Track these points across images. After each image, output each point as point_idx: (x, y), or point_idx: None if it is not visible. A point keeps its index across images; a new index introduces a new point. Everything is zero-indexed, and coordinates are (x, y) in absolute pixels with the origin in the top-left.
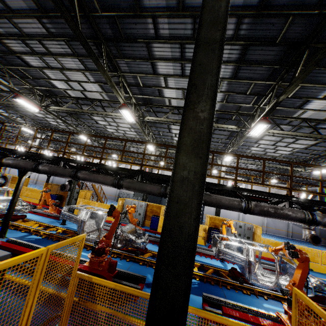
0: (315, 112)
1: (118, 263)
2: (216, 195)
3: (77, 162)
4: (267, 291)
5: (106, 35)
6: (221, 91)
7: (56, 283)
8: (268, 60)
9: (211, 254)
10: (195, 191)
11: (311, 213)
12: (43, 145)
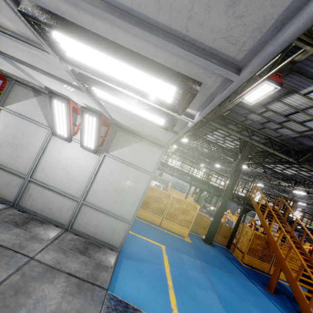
0: None
1: None
2: None
3: (297, 224)
4: None
5: None
6: None
7: None
8: None
9: None
10: None
11: None
12: None
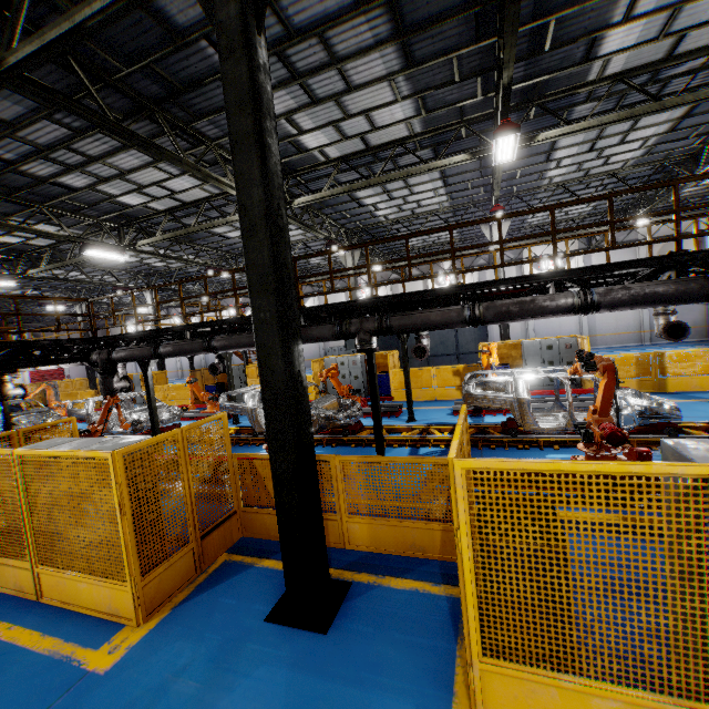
0: (633, 53)
1: (319, 451)
2: (421, 312)
3: (206, 325)
4: (560, 438)
5: (154, 95)
6: (404, 97)
7: (210, 464)
8: (453, 6)
9: (481, 408)
10: (275, 332)
11: (585, 292)
12: (165, 308)
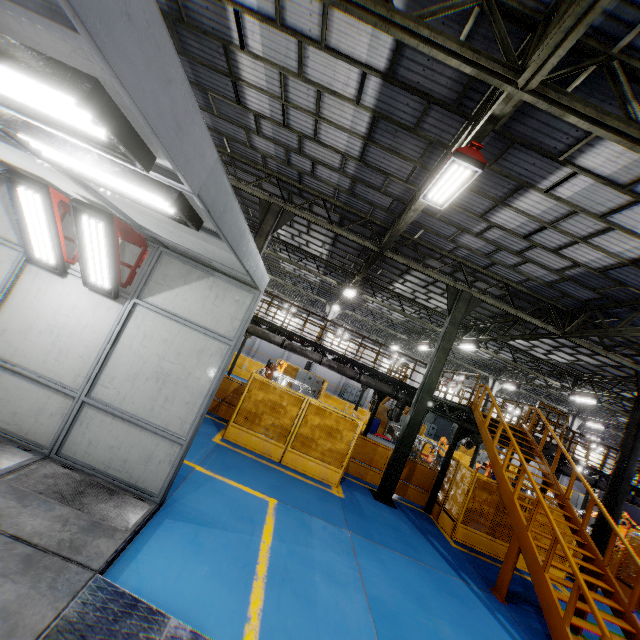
0: None
1: None
2: None
3: (579, 463)
4: None
5: None
6: None
7: None
8: None
9: None
10: None
11: None
12: None
